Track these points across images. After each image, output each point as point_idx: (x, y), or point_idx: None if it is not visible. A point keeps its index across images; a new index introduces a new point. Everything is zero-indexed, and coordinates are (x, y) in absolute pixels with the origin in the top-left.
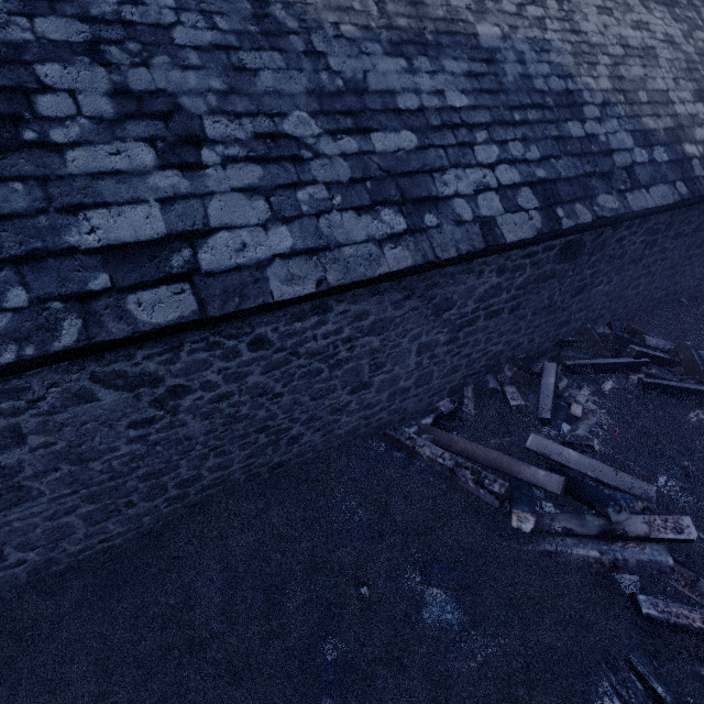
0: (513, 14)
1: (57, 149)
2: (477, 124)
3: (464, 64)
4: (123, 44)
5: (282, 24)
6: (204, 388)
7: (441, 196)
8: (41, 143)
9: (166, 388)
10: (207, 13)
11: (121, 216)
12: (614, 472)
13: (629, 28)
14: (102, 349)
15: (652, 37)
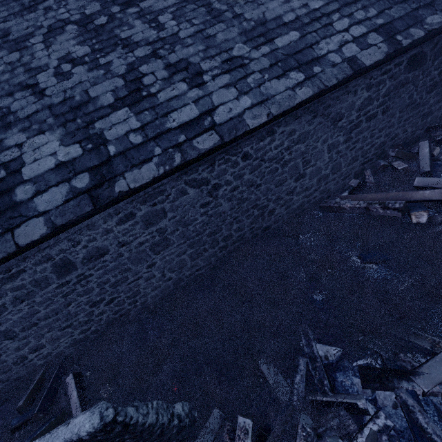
0: None
1: (154, 95)
2: (331, 12)
3: None
4: (163, 47)
5: (219, 10)
6: (226, 184)
7: (320, 56)
8: (148, 95)
9: (211, 186)
10: (189, 21)
11: (182, 112)
12: None
13: None
14: (189, 164)
15: None
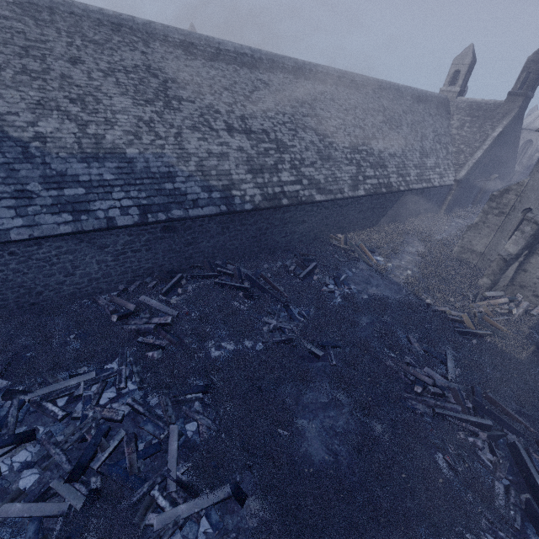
0: (147, 144)
1: None
2: (117, 185)
3: (116, 164)
4: None
5: (34, 154)
6: None
7: (92, 210)
8: None
9: None
10: (3, 153)
11: None
12: (166, 307)
13: (215, 145)
14: None
15: (229, 148)
